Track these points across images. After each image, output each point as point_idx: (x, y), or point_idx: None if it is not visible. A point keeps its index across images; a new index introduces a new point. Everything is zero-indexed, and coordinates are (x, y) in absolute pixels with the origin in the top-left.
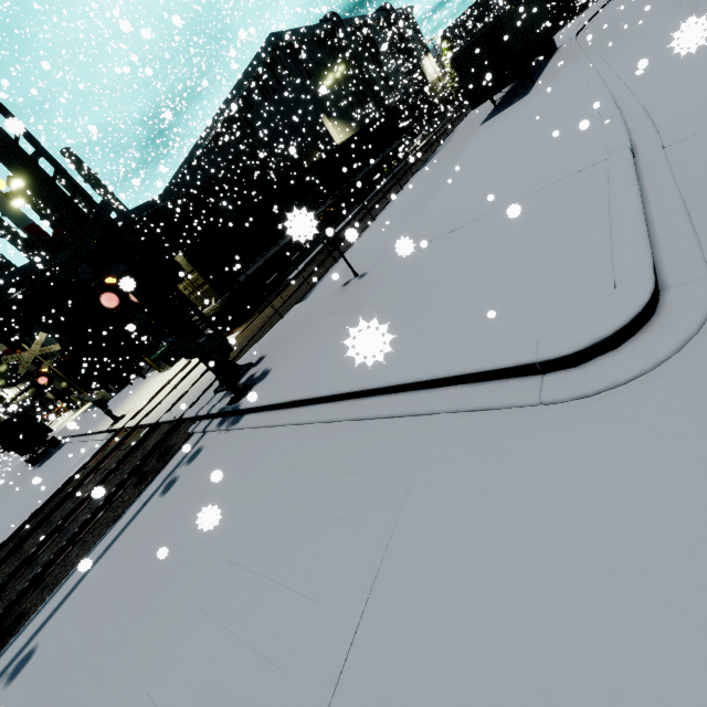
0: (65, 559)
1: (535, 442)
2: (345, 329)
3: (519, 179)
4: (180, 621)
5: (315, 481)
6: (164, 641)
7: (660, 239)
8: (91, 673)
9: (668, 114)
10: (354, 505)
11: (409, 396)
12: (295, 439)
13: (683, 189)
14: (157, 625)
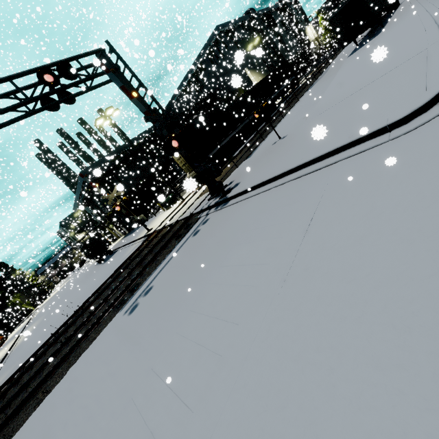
0: (150, 266)
1: (386, 151)
2: (280, 155)
3: (375, 72)
4: (226, 251)
5: (279, 200)
6: (220, 257)
7: None
8: (188, 276)
9: None
10: (301, 197)
11: (322, 161)
12: (263, 196)
13: None
14: (215, 256)
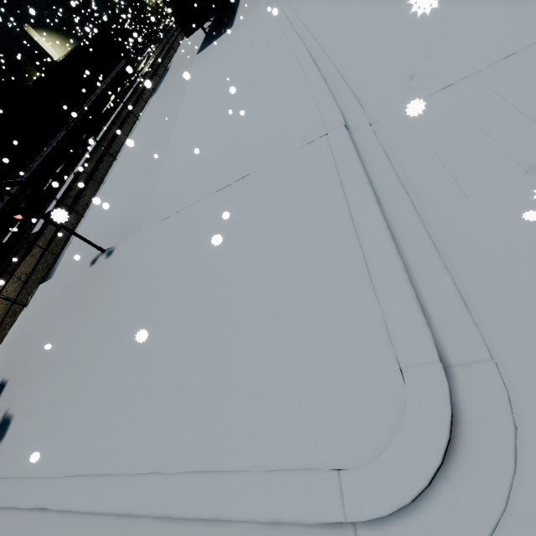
0: None
1: None
2: (96, 356)
3: (248, 140)
4: None
5: None
6: None
7: (414, 271)
8: None
9: (361, 81)
10: None
11: (191, 526)
12: None
13: (408, 190)
14: None
